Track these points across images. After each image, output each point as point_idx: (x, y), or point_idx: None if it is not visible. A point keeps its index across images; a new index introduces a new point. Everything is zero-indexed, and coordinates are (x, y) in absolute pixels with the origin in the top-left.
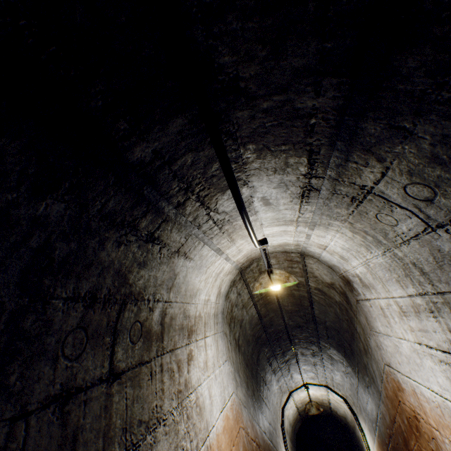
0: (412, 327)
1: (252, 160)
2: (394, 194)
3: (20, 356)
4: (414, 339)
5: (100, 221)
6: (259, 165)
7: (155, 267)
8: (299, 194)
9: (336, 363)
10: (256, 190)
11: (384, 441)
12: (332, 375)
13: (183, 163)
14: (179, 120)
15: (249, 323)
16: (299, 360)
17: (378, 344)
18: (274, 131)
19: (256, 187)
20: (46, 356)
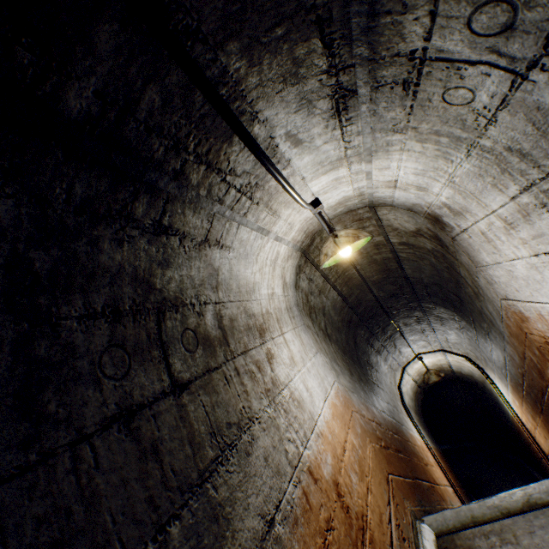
0: (524, 238)
1: (245, 72)
2: (457, 44)
3: (50, 385)
4: (529, 252)
5: (76, 217)
6: (259, 79)
7: (184, 265)
8: (333, 110)
9: (447, 322)
10: (273, 125)
11: (517, 383)
12: (446, 337)
13: (150, 105)
14: (105, 28)
15: (333, 309)
16: (404, 332)
17: (488, 280)
18: (252, 3)
19: (271, 120)
20: (83, 380)
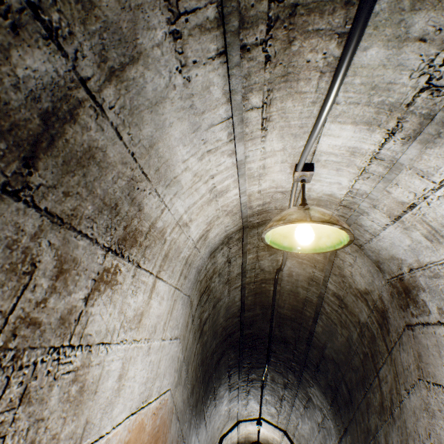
0: None
1: None
2: None
3: None
4: None
5: None
6: None
7: None
8: None
9: (313, 408)
10: None
11: None
12: (299, 422)
13: None
14: None
15: (226, 309)
16: (266, 386)
17: (430, 407)
18: None
19: None
20: None
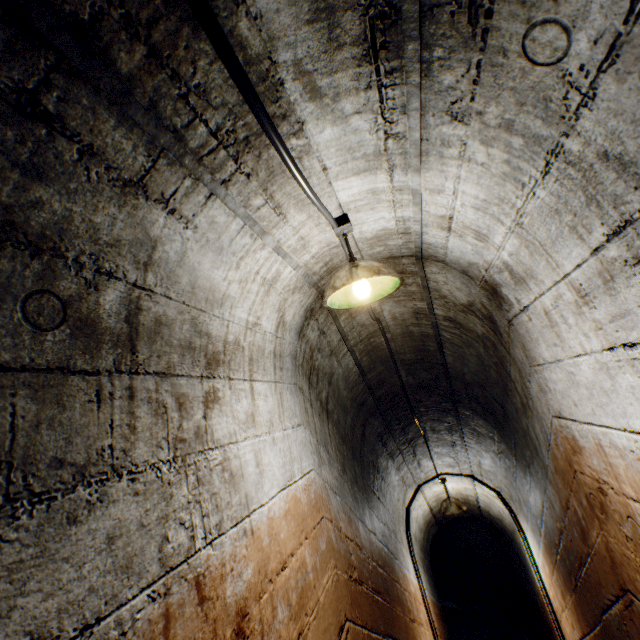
0: (599, 320)
1: None
2: None
3: None
4: (602, 343)
5: None
6: None
7: (80, 196)
8: (367, 44)
9: (483, 440)
10: (272, 33)
11: (552, 541)
12: (479, 460)
13: None
14: None
15: (345, 381)
16: (429, 439)
17: (542, 387)
18: None
19: (270, 20)
20: None
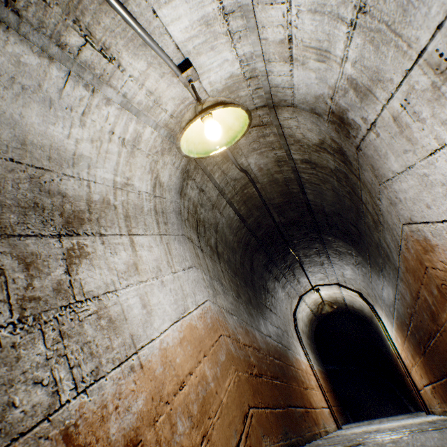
0: None
1: None
2: None
3: None
4: None
5: None
6: None
7: None
8: None
9: (344, 256)
10: None
11: (404, 322)
12: (343, 272)
13: None
14: None
15: (229, 228)
16: (303, 263)
17: (392, 200)
18: None
19: None
20: None
